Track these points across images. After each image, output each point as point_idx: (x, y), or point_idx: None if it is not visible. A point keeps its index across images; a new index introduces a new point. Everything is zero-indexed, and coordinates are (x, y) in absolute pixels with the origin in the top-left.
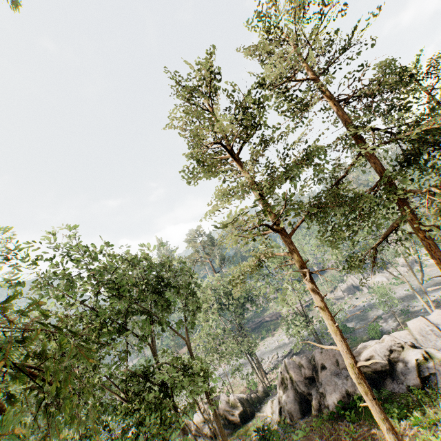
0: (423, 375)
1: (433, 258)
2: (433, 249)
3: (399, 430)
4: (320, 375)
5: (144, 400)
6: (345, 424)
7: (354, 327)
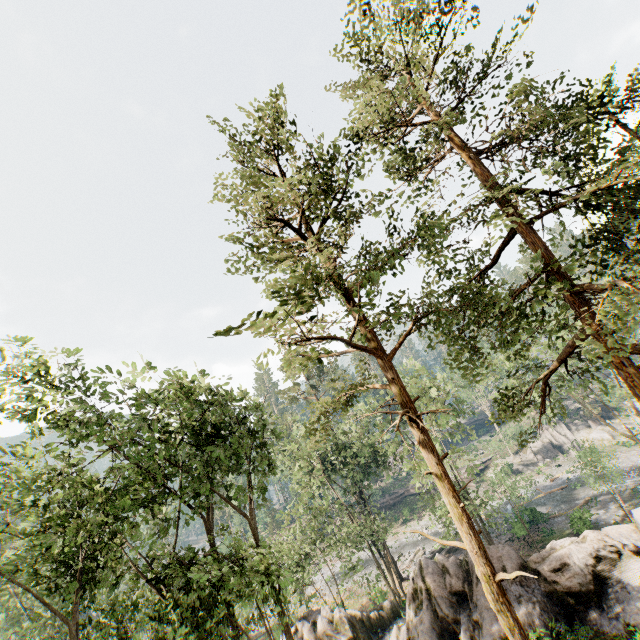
0: None
1: (639, 399)
2: (638, 385)
3: None
4: (474, 590)
5: (179, 605)
6: None
7: (550, 513)
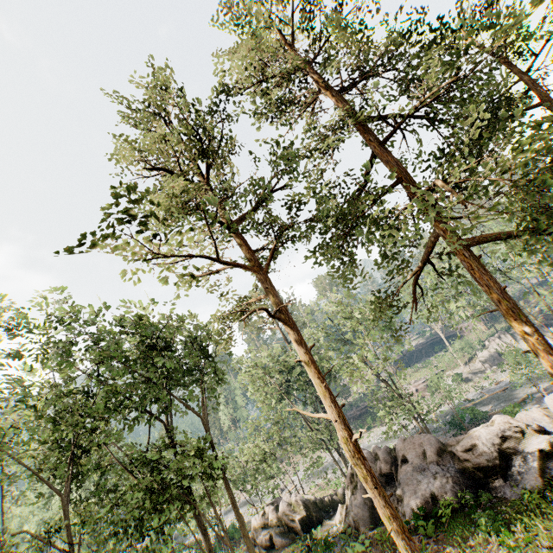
0: (549, 473)
1: (481, 284)
2: (478, 272)
3: (484, 550)
4: (399, 471)
5: (142, 485)
6: (419, 539)
7: (491, 411)
